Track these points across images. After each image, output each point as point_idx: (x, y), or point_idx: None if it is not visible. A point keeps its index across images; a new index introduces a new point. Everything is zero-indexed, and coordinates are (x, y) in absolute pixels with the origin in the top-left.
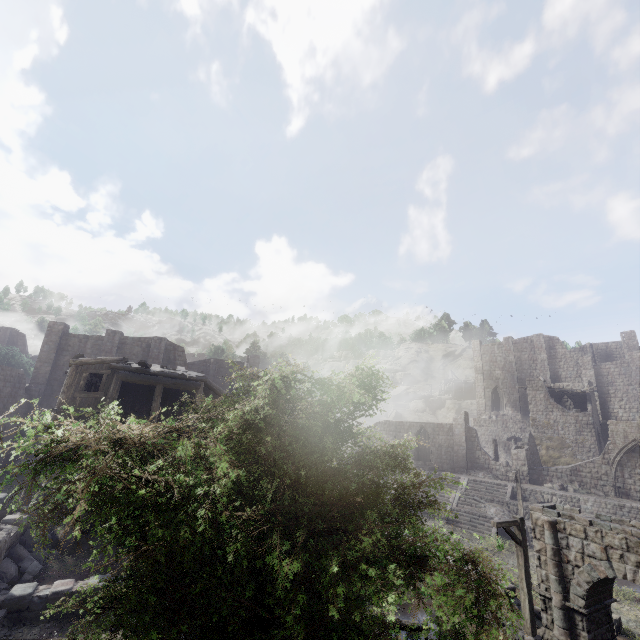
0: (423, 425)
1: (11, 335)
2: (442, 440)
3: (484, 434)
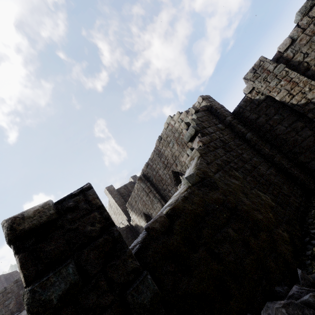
0: None
1: (5, 279)
2: None
3: None
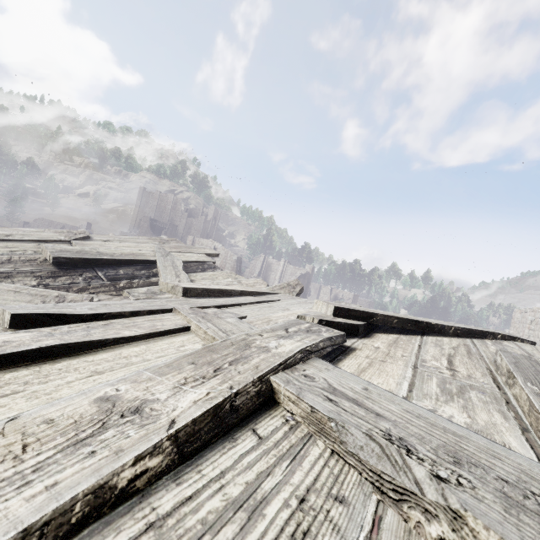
0: (65, 225)
1: None
2: None
3: None
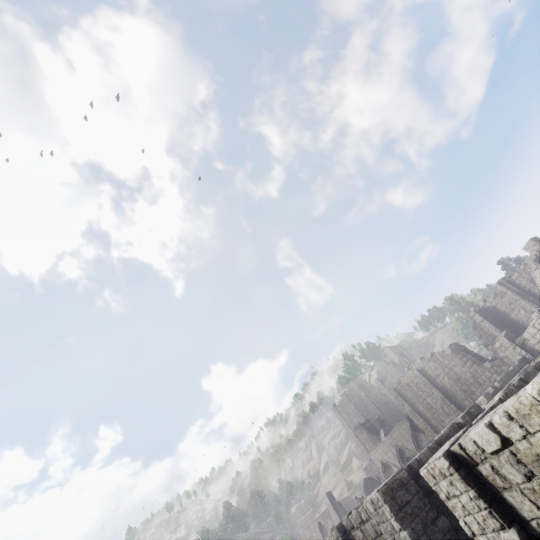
0: (318, 520)
1: None
2: (331, 525)
3: (375, 476)
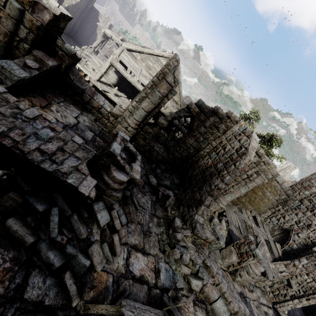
0: None
1: None
2: None
3: None
